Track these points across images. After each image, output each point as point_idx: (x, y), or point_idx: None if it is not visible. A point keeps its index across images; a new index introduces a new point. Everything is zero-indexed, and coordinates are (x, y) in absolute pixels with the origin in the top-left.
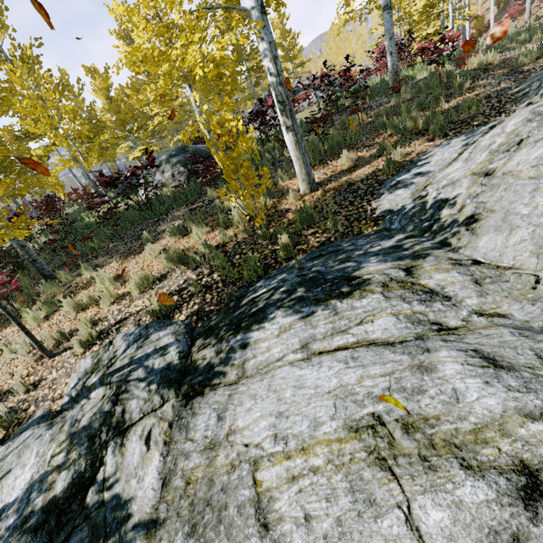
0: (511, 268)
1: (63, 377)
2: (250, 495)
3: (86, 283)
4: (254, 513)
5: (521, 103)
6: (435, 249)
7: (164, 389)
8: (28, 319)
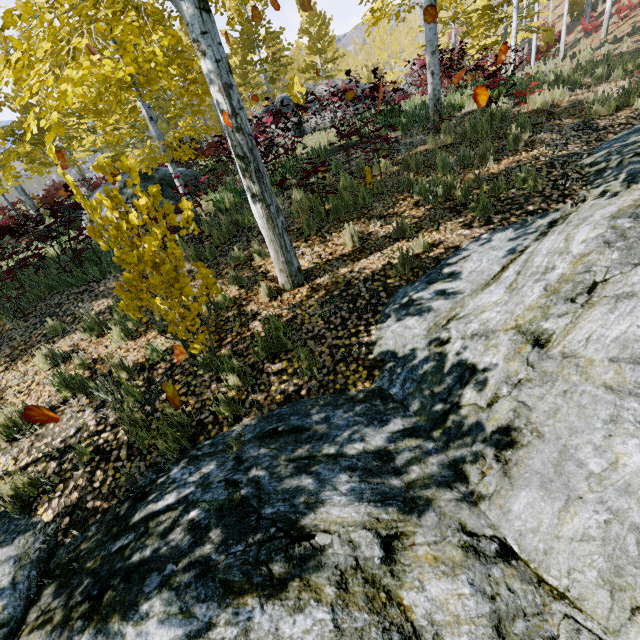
0: (562, 597)
1: None
2: None
3: None
4: None
5: (594, 188)
6: (443, 484)
7: None
8: None
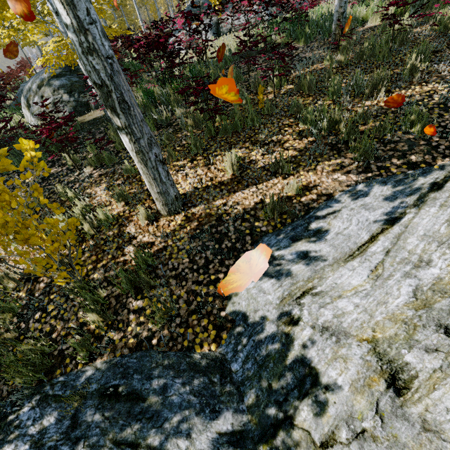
0: None
1: None
2: None
3: None
4: None
5: None
6: None
7: None
8: None
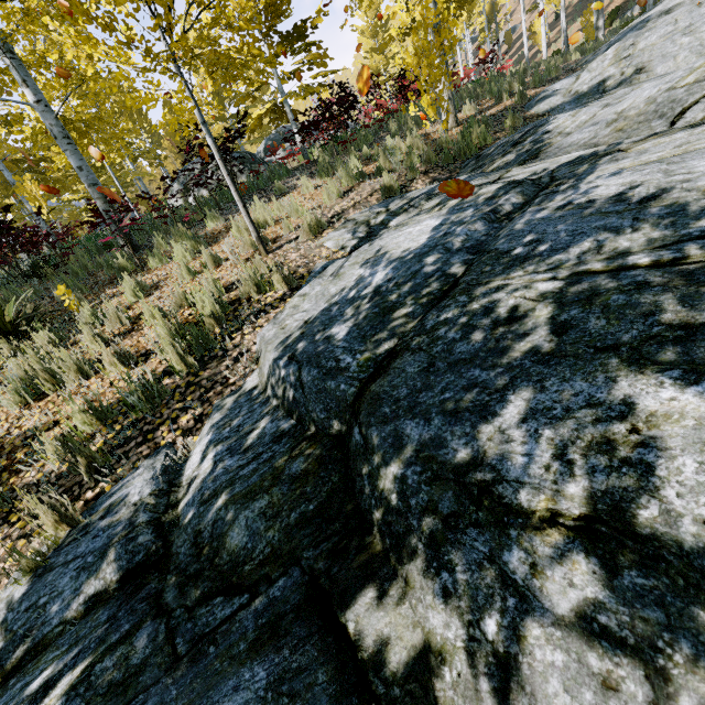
0: None
1: (314, 250)
2: (687, 87)
3: (225, 228)
4: (701, 83)
5: (588, 64)
6: None
7: (493, 173)
8: (178, 252)
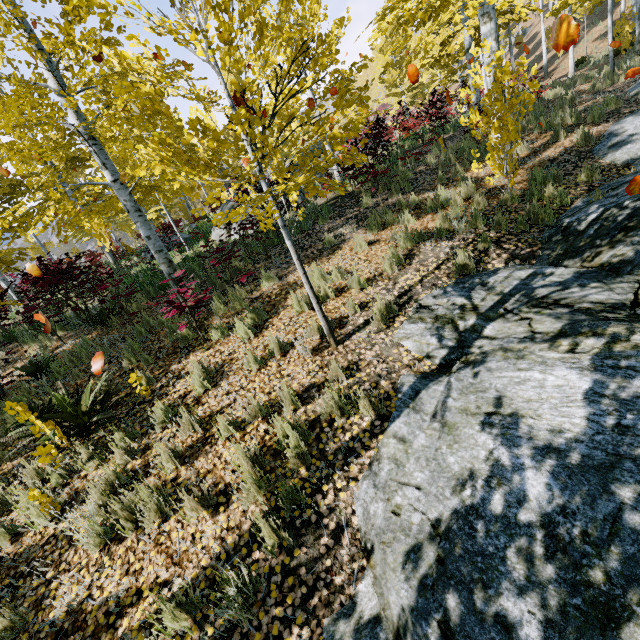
0: None
1: (391, 350)
2: None
3: (281, 291)
4: None
5: None
6: None
7: (615, 280)
8: (241, 329)
